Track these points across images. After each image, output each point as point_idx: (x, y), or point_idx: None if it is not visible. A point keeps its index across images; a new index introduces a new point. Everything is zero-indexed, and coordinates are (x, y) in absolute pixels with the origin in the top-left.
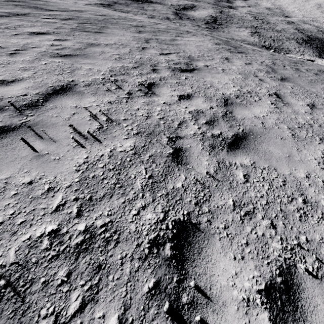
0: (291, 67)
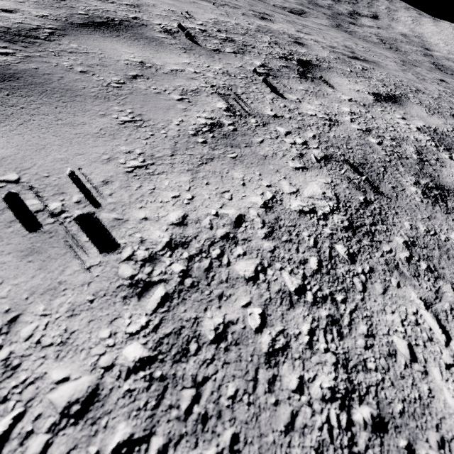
0: None
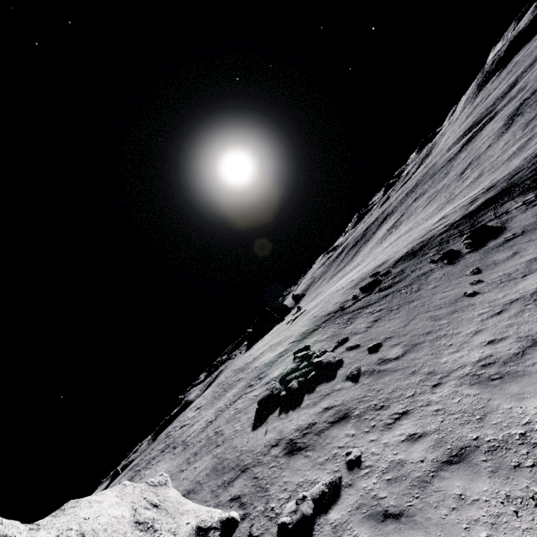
0: None
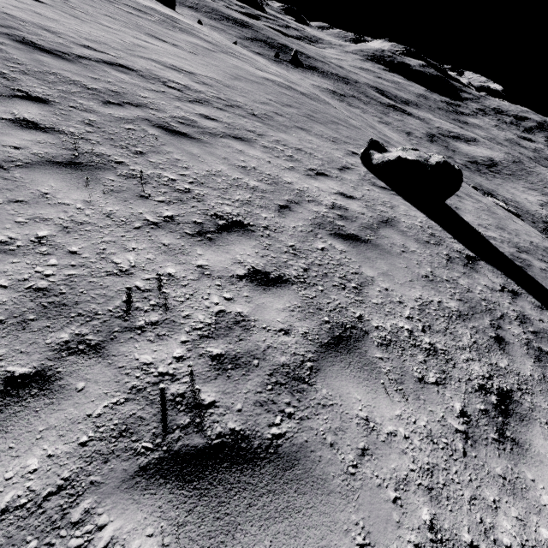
0: (302, 103)
